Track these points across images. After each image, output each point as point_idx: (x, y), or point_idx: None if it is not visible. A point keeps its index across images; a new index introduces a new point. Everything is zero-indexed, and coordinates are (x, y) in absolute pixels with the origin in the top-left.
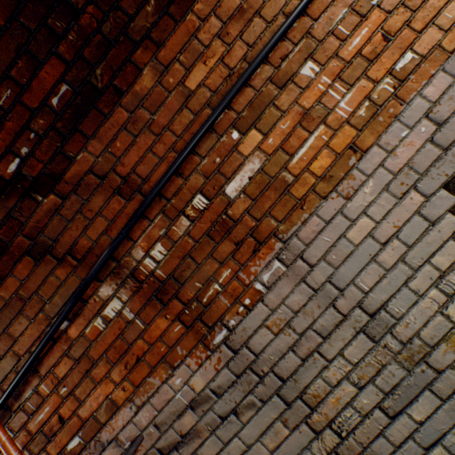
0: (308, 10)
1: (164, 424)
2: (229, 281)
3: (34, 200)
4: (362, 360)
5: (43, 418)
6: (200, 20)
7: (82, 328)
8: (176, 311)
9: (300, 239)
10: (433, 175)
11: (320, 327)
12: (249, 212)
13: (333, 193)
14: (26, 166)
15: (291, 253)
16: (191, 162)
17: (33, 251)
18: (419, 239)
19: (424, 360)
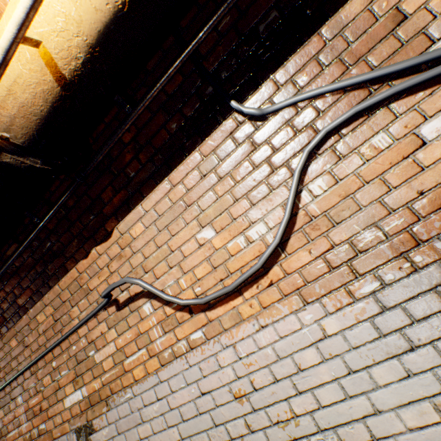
0: (25, 373)
1: None
2: None
3: None
4: None
5: None
6: None
7: None
8: None
9: None
10: None
11: None
12: None
13: None
14: None
15: None
16: None
17: None
18: None
19: None
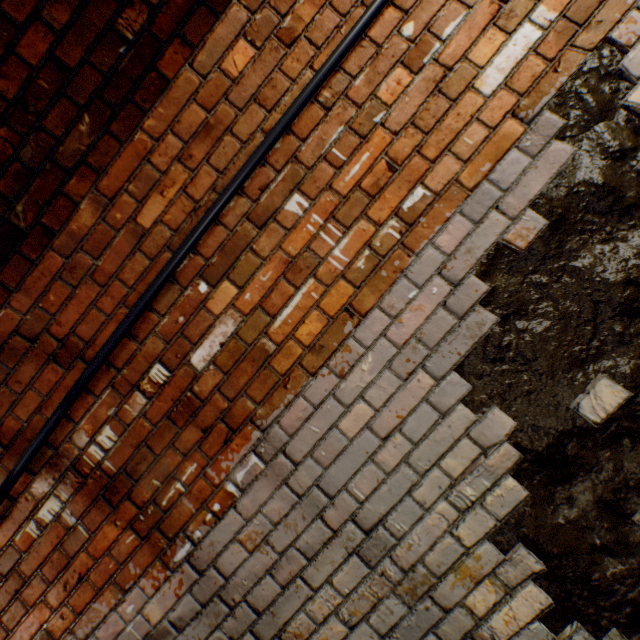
0: (295, 126)
1: None
2: (195, 479)
3: None
4: (354, 590)
5: None
6: (154, 140)
7: (10, 534)
8: (129, 516)
9: (283, 428)
10: (444, 352)
11: (305, 545)
12: (220, 389)
13: (324, 369)
14: None
15: (272, 445)
16: (148, 321)
17: None
18: (427, 435)
19: (429, 594)
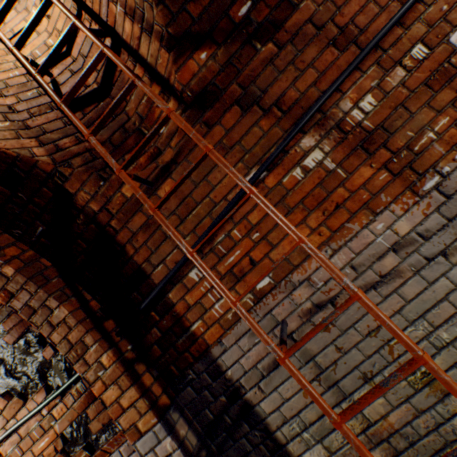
0: None
1: (361, 266)
2: (445, 130)
3: (252, 49)
4: None
5: (233, 261)
6: None
7: (279, 178)
8: (382, 160)
9: None
10: None
11: None
12: None
13: None
14: (254, 10)
15: None
16: (414, 11)
17: (242, 101)
18: None
19: None
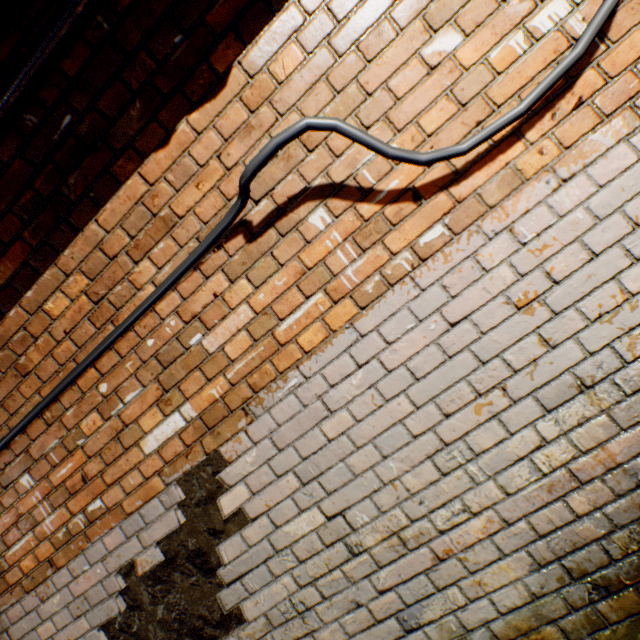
0: (29, 429)
1: None
2: None
3: None
4: None
5: None
6: None
7: None
8: None
9: (9, 617)
10: (96, 613)
11: None
12: None
13: (34, 591)
14: None
15: (2, 624)
16: None
17: None
18: None
19: None
